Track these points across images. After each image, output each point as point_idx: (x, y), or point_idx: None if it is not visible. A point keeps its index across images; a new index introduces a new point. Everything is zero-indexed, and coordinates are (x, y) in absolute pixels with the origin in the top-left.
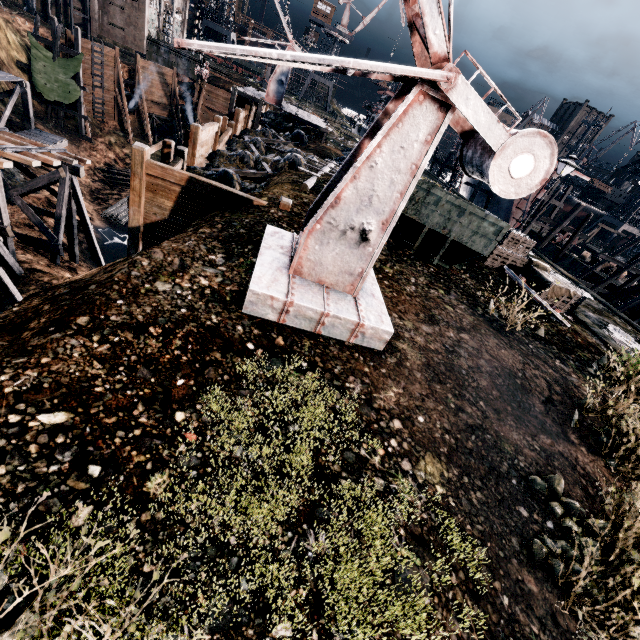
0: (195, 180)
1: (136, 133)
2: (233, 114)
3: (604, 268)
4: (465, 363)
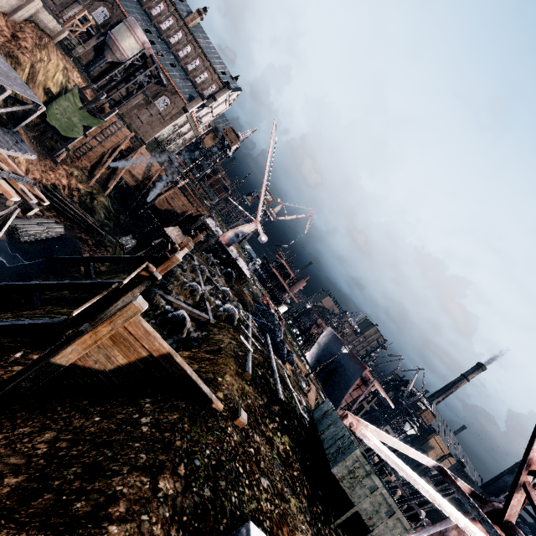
0: (171, 358)
1: (100, 180)
2: (194, 235)
3: (387, 480)
4: None
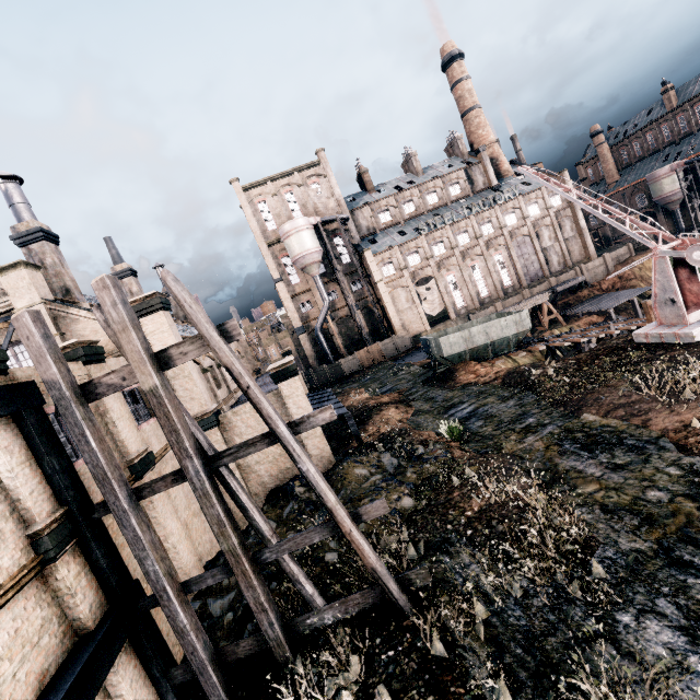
0: None
1: None
2: None
3: None
4: None
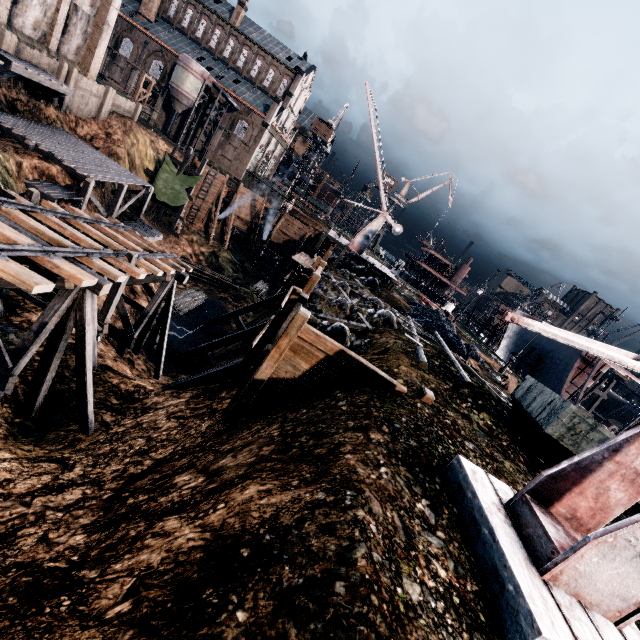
0: (345, 353)
1: (216, 237)
2: (322, 253)
3: None
4: None
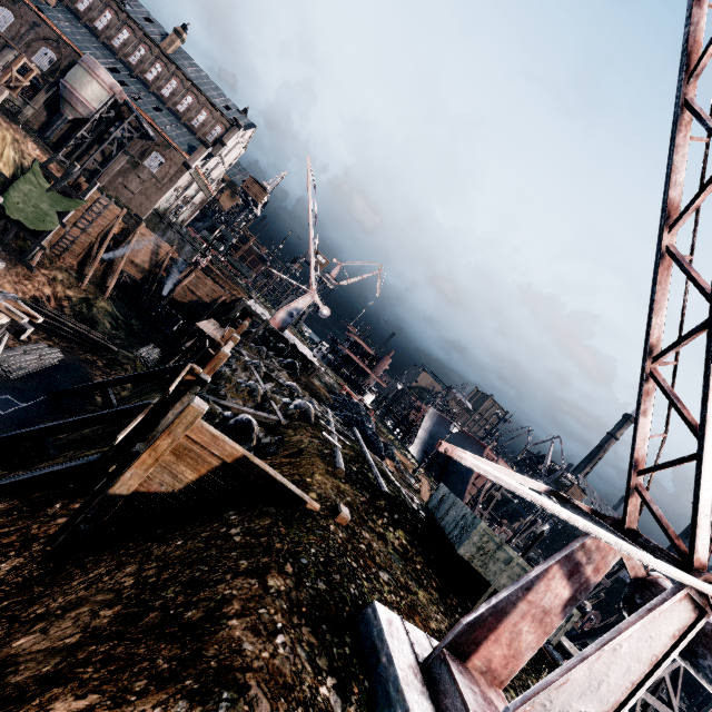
0: (248, 461)
1: (94, 280)
2: (237, 325)
3: None
4: None
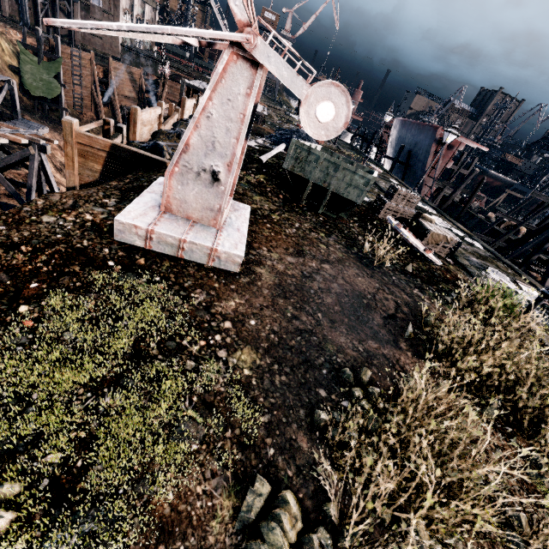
0: (117, 146)
1: None
2: (181, 102)
3: (506, 226)
4: (317, 285)
